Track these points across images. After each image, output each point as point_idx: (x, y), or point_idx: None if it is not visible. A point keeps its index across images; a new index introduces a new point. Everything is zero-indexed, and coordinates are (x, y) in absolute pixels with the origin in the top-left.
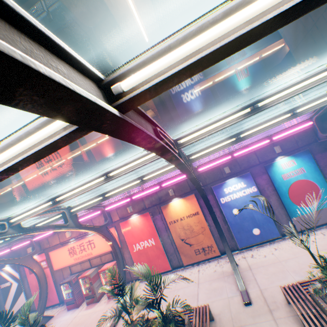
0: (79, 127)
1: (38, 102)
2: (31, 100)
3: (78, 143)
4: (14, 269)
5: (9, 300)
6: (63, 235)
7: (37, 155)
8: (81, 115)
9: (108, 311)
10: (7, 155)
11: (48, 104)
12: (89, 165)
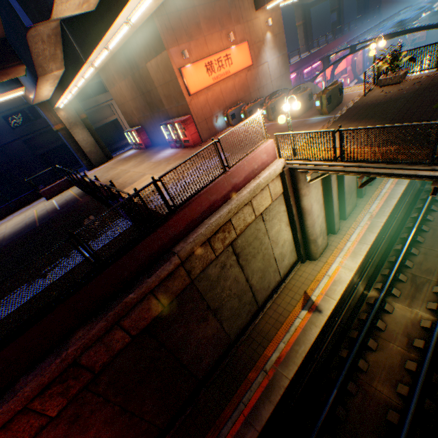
0: None
1: None
2: None
3: None
4: None
5: None
6: None
7: None
8: None
9: None
10: None
11: None
12: None
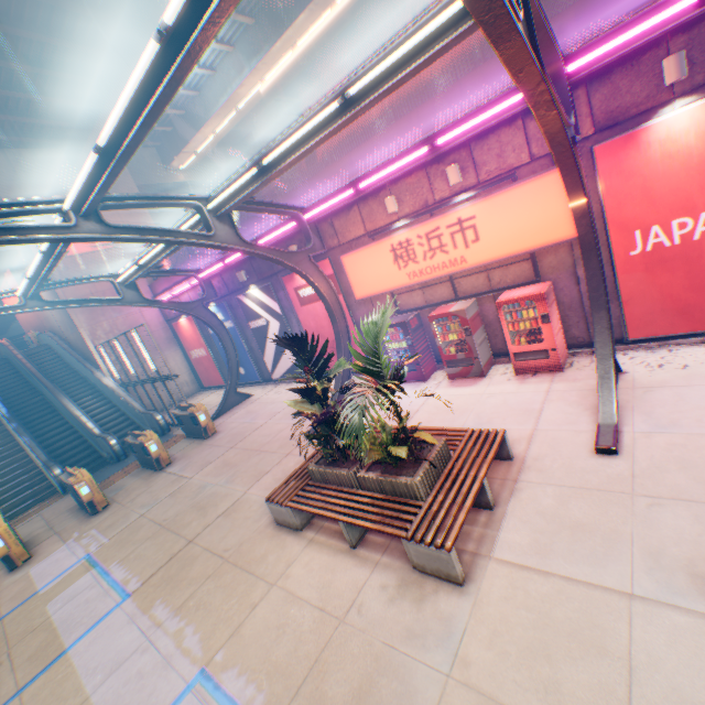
0: None
1: None
2: None
3: None
4: (266, 296)
5: (269, 352)
6: (371, 213)
7: None
8: None
9: (540, 398)
10: None
11: None
12: None
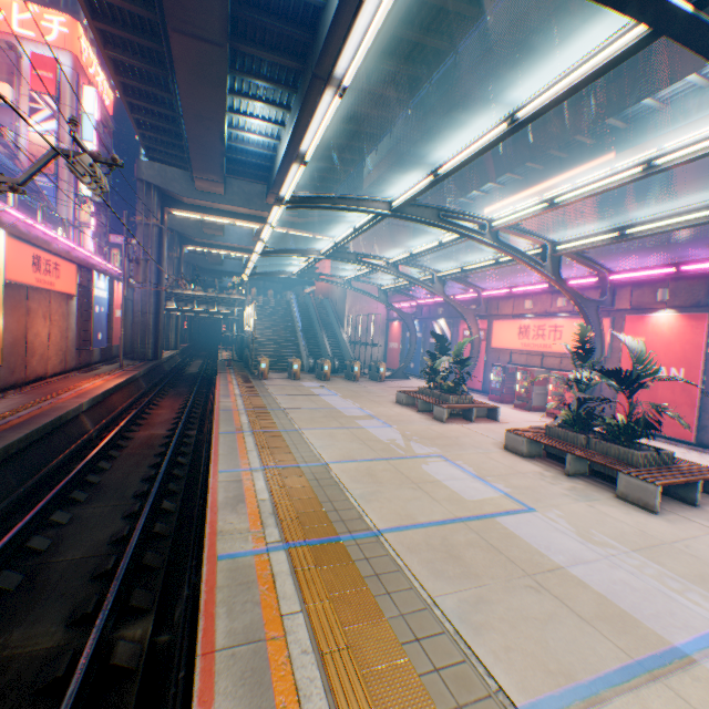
0: (648, 35)
1: (634, 10)
2: (631, 9)
3: (613, 146)
4: (446, 326)
5: None
6: (518, 304)
7: (599, 71)
8: (655, 18)
9: (539, 421)
10: (576, 75)
11: (638, 11)
12: (609, 217)
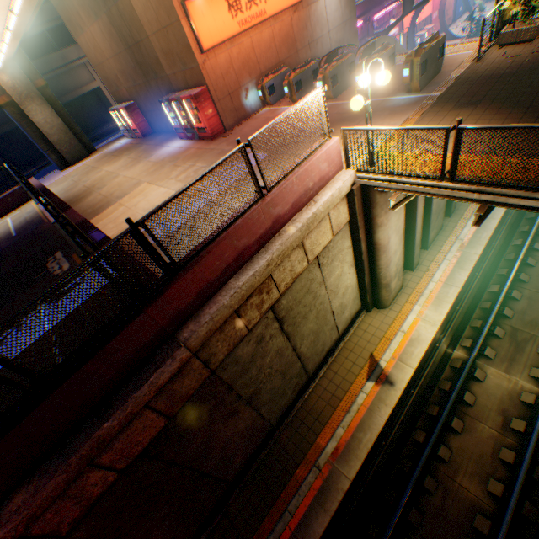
0: None
1: None
2: None
3: None
4: None
5: None
6: None
7: None
8: None
9: None
10: None
11: None
12: None
